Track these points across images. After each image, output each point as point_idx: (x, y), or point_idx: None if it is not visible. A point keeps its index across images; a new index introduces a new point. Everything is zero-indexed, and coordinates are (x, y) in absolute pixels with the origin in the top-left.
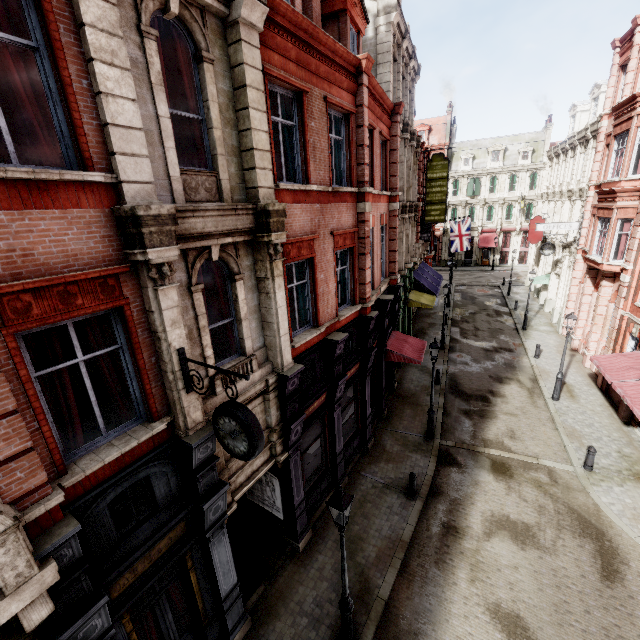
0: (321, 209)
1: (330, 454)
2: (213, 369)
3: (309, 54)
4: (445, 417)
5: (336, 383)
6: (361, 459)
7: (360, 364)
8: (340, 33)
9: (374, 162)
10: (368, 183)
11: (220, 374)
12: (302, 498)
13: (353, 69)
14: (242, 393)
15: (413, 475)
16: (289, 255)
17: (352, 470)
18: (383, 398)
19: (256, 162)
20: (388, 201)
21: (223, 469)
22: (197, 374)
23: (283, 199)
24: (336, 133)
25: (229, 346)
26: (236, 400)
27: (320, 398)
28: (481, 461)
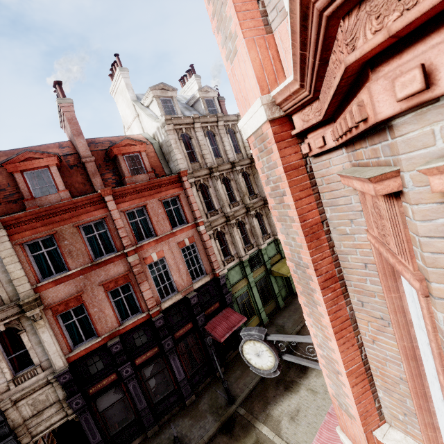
0: (85, 277)
1: (136, 409)
2: (10, 377)
3: (51, 218)
4: (260, 383)
5: (118, 368)
6: (179, 411)
7: (159, 347)
8: (119, 164)
9: (152, 221)
10: (154, 232)
11: (13, 379)
12: (100, 440)
13: (98, 198)
14: (28, 387)
15: (174, 439)
16: (58, 310)
17: (168, 419)
18: (213, 361)
19: (15, 284)
20: (195, 226)
21: (20, 425)
22: (1, 380)
23: (47, 287)
24: (103, 227)
25: (31, 360)
26: (23, 391)
27: (109, 378)
28: (248, 437)
